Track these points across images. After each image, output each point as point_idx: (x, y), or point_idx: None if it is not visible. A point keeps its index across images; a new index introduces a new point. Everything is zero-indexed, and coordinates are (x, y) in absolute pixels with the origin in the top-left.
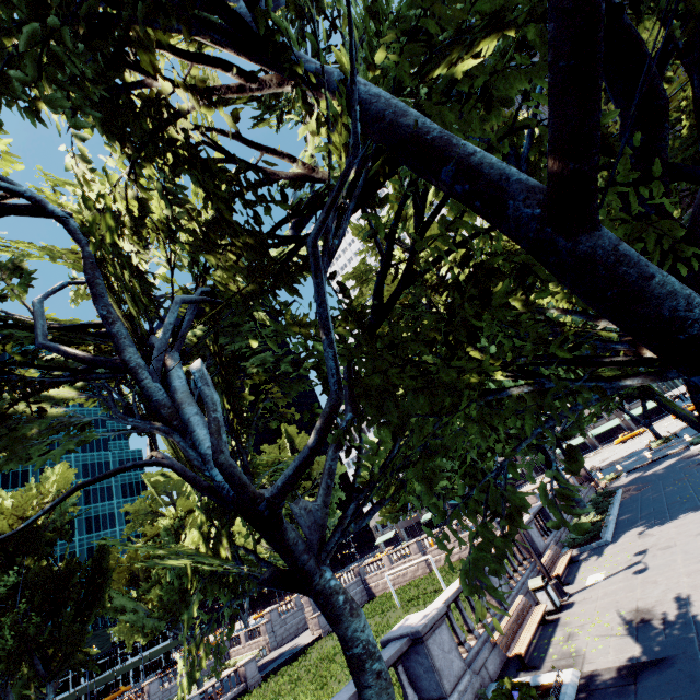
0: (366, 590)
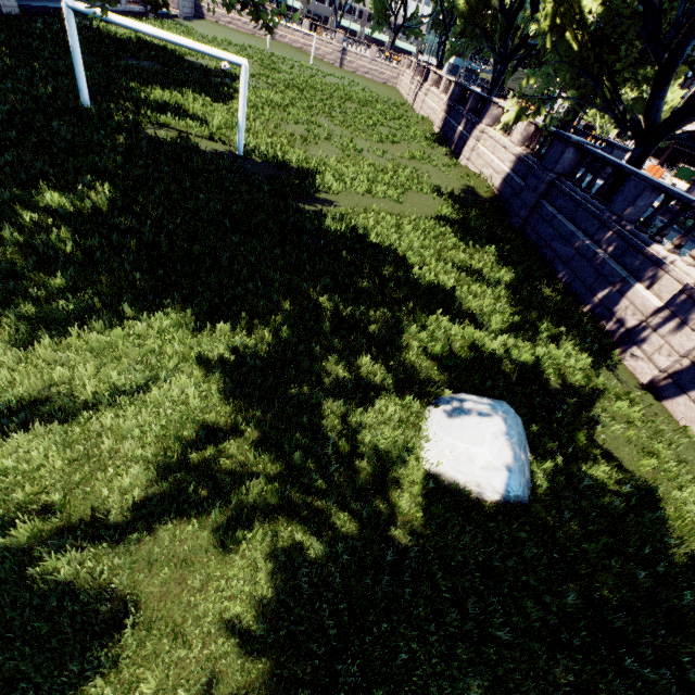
0: (197, 6)
